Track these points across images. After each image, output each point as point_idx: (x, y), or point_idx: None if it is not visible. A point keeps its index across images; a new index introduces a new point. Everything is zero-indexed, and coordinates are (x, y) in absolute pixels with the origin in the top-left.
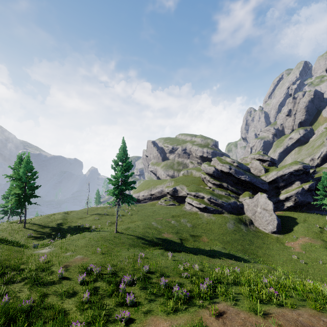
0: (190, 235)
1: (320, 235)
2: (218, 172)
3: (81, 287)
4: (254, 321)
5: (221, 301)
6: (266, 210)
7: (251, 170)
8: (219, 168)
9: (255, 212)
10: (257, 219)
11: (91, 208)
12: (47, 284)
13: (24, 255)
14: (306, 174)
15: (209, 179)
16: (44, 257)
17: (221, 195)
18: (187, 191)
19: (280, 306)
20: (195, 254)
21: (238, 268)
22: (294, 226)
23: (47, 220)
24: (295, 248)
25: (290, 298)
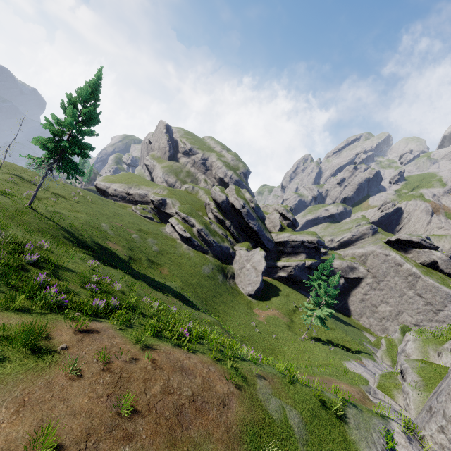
0: (148, 259)
1: (291, 314)
2: (228, 205)
3: None
4: (126, 349)
5: (108, 322)
6: (255, 269)
7: (267, 221)
8: (231, 201)
9: (243, 268)
10: (241, 275)
11: (15, 165)
12: None
13: None
14: (316, 251)
15: (213, 208)
16: None
17: (217, 233)
18: (177, 209)
19: (177, 346)
20: (135, 278)
21: (176, 308)
22: (273, 296)
23: None
24: (260, 317)
25: (198, 345)
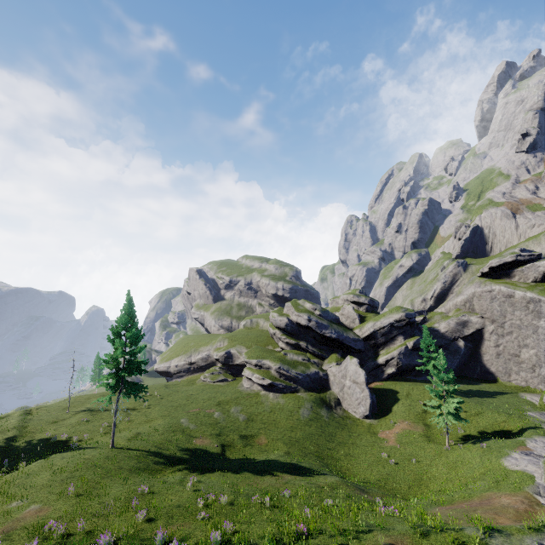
0: (241, 436)
1: (423, 417)
2: (294, 326)
3: None
4: None
5: None
6: (357, 383)
7: (342, 319)
8: (294, 320)
9: (344, 387)
10: (346, 397)
11: (78, 397)
12: None
13: None
14: (411, 326)
15: (280, 336)
16: None
17: (297, 362)
18: (245, 359)
19: None
20: (236, 472)
21: (288, 490)
22: (393, 405)
23: None
24: (389, 440)
25: (319, 536)
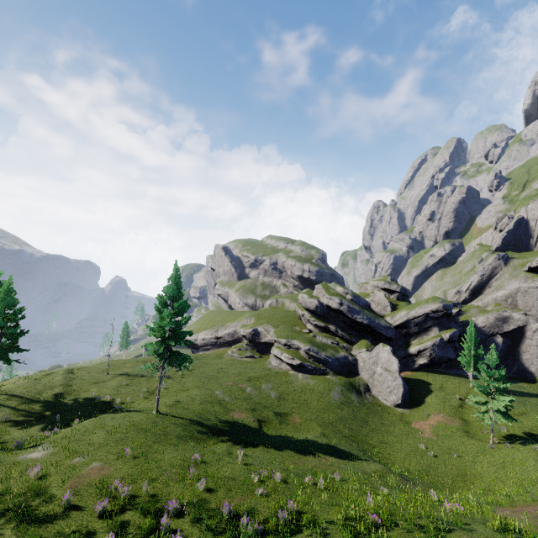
0: (275, 413)
1: (460, 411)
2: (324, 309)
3: (101, 523)
4: None
5: (305, 537)
6: (389, 371)
7: (372, 305)
8: (325, 302)
9: (374, 374)
10: (376, 384)
11: (115, 361)
12: (45, 520)
13: (1, 465)
14: (448, 318)
15: (309, 318)
16: (37, 469)
17: (326, 344)
18: (274, 337)
19: None
20: (279, 448)
21: (338, 474)
22: (426, 396)
23: (35, 387)
24: (424, 432)
25: (395, 528)
